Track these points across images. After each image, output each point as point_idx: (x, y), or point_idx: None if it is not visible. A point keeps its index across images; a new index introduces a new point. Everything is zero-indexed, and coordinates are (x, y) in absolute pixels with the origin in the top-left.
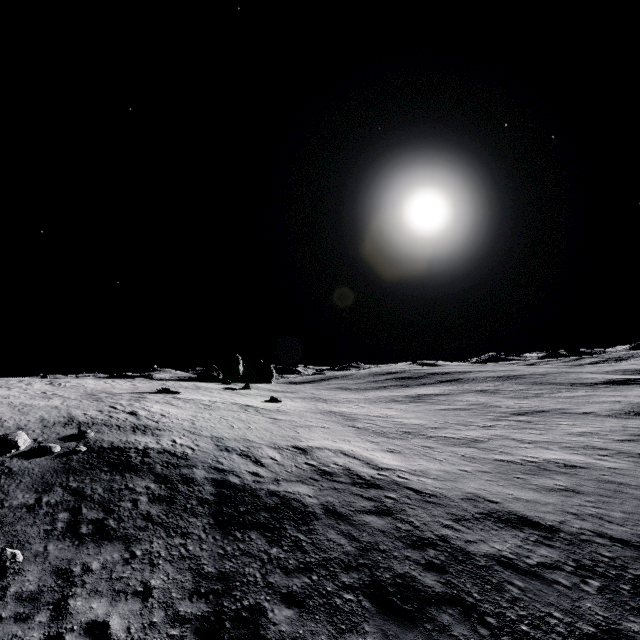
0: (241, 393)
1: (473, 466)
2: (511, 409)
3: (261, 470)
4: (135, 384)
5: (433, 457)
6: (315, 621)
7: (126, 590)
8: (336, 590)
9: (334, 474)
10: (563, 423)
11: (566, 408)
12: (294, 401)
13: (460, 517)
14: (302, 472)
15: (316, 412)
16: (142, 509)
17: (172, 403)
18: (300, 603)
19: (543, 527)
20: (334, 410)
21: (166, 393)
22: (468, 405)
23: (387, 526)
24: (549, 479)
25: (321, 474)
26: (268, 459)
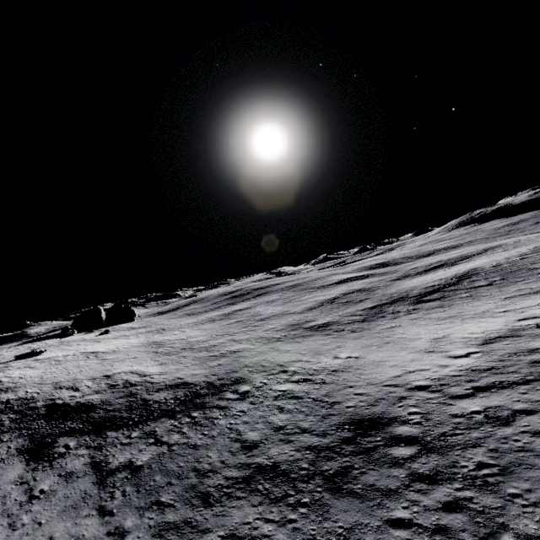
0: (98, 339)
1: (193, 363)
2: (264, 316)
3: (77, 393)
4: (2, 354)
5: (180, 362)
6: (74, 437)
7: (0, 450)
8: (88, 427)
9: (117, 385)
10: (271, 323)
11: (289, 310)
12: (138, 337)
13: (160, 389)
14: (100, 388)
15: (142, 345)
16: (6, 426)
17: (30, 366)
18: (71, 434)
19: (188, 384)
20: (158, 340)
21: (29, 357)
22: (247, 317)
23: (124, 401)
24: (218, 361)
25: (110, 387)
26: (84, 387)
